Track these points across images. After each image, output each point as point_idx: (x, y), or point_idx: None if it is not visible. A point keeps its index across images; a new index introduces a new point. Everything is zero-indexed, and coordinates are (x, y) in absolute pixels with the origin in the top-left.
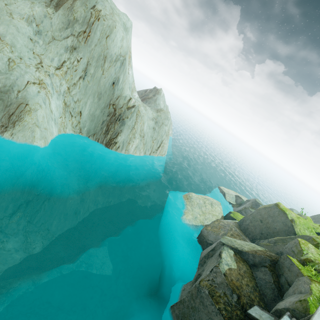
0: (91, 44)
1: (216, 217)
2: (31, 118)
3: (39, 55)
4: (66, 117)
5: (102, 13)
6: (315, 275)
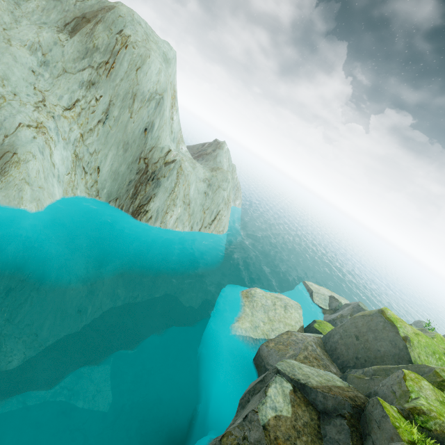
0: (115, 78)
1: (291, 328)
2: (19, 172)
3: (42, 91)
4: (77, 173)
5: (132, 39)
6: (418, 442)
